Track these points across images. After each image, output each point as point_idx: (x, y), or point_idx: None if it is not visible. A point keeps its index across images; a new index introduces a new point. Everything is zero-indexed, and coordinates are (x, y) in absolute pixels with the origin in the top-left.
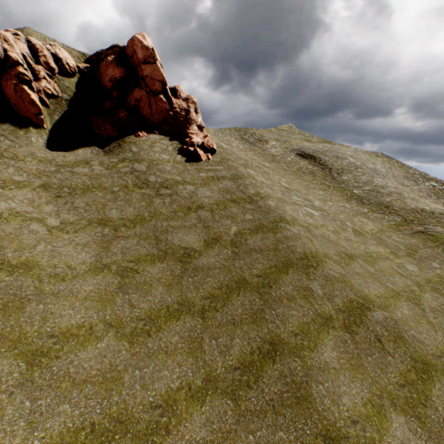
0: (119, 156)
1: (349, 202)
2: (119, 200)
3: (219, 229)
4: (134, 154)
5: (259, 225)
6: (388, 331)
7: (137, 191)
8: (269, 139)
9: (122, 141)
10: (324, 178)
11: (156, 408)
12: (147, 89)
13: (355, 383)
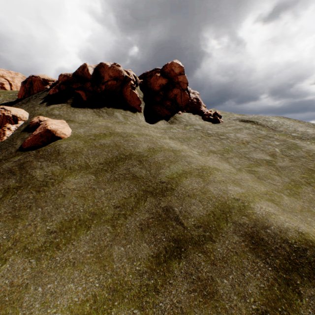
0: (181, 123)
1: (295, 140)
2: (207, 143)
3: (269, 150)
4: (186, 122)
5: (287, 146)
6: None
7: (209, 138)
8: None
9: (174, 117)
10: (268, 131)
11: None
12: (180, 88)
13: None
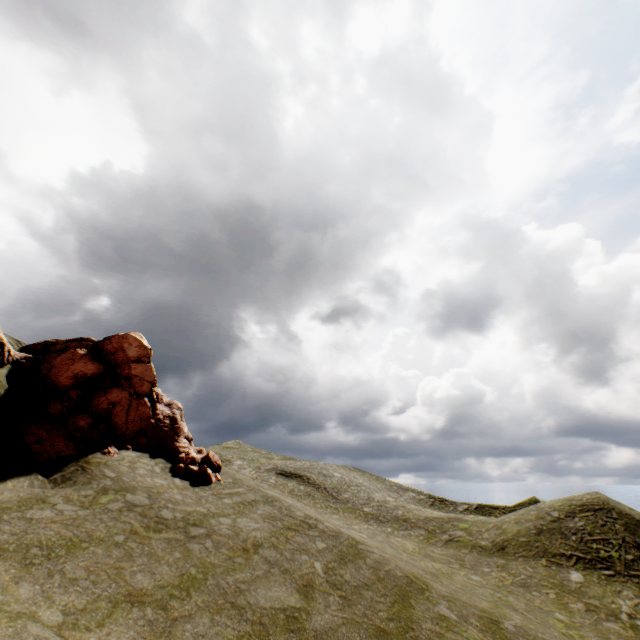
0: (94, 484)
1: (369, 522)
2: (137, 556)
3: (302, 569)
4: (114, 480)
5: (340, 552)
6: (528, 638)
7: (156, 535)
8: (232, 458)
9: (85, 461)
10: (326, 499)
11: None
12: (132, 390)
13: None
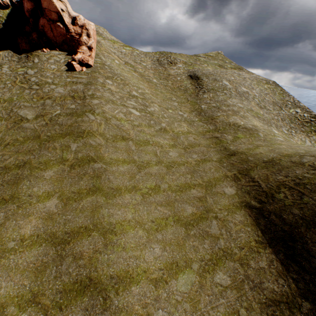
0: (23, 64)
1: (192, 113)
2: (6, 89)
3: (50, 111)
4: (33, 63)
5: (74, 112)
6: (94, 172)
7: (20, 85)
8: (178, 62)
9: (31, 54)
10: (190, 95)
11: None
12: (47, 18)
13: (49, 186)
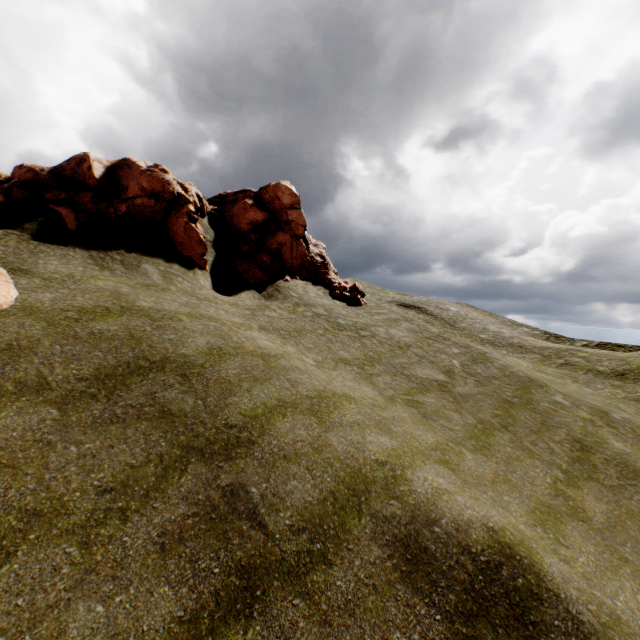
0: (289, 300)
1: (484, 346)
2: (335, 342)
3: (443, 363)
4: (299, 299)
5: (471, 357)
6: (632, 425)
7: (340, 333)
8: None
9: (276, 285)
10: (443, 326)
11: (556, 496)
12: (291, 233)
13: None
